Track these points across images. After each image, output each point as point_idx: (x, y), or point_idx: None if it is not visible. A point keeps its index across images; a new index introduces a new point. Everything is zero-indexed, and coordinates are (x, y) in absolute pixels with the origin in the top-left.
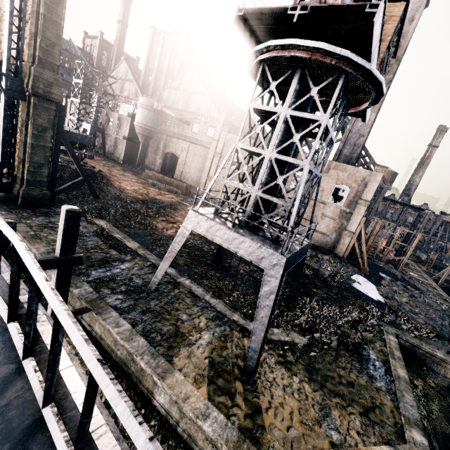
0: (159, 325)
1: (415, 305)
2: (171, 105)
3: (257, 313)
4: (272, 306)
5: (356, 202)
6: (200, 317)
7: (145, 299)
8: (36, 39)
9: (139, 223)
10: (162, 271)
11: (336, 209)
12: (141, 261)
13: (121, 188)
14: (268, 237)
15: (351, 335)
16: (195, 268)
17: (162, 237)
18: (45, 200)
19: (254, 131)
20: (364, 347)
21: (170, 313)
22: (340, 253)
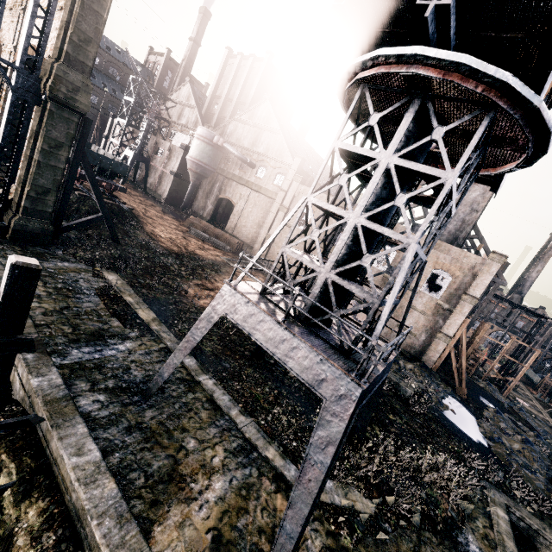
0: (148, 456)
1: (532, 457)
2: (235, 141)
3: (303, 471)
4: (328, 466)
5: (458, 297)
6: (216, 447)
7: (139, 406)
8: (68, 29)
9: (164, 285)
10: (170, 367)
11: (430, 301)
12: (151, 341)
13: (153, 234)
14: (336, 343)
15: (441, 504)
16: (225, 362)
17: (191, 308)
18: (45, 236)
19: (337, 181)
20: (460, 527)
21: (171, 436)
22: (429, 362)
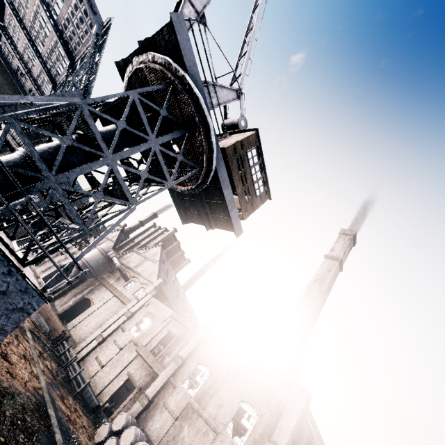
0: None
1: None
2: (126, 262)
3: None
4: None
5: None
6: None
7: None
8: None
9: None
10: None
11: None
12: None
13: None
14: None
15: None
16: None
17: None
18: None
19: None
20: None
21: None
22: None
